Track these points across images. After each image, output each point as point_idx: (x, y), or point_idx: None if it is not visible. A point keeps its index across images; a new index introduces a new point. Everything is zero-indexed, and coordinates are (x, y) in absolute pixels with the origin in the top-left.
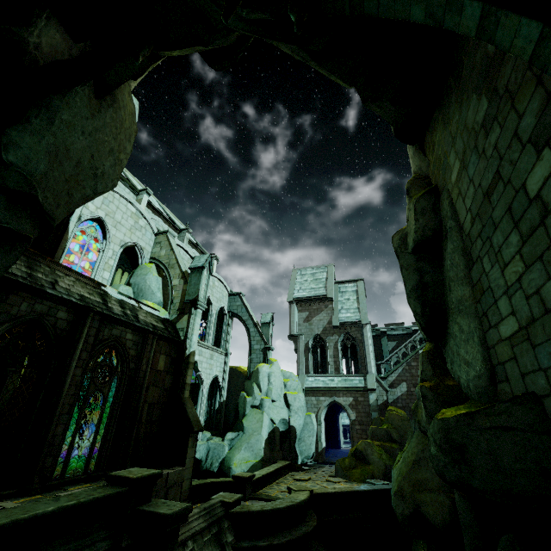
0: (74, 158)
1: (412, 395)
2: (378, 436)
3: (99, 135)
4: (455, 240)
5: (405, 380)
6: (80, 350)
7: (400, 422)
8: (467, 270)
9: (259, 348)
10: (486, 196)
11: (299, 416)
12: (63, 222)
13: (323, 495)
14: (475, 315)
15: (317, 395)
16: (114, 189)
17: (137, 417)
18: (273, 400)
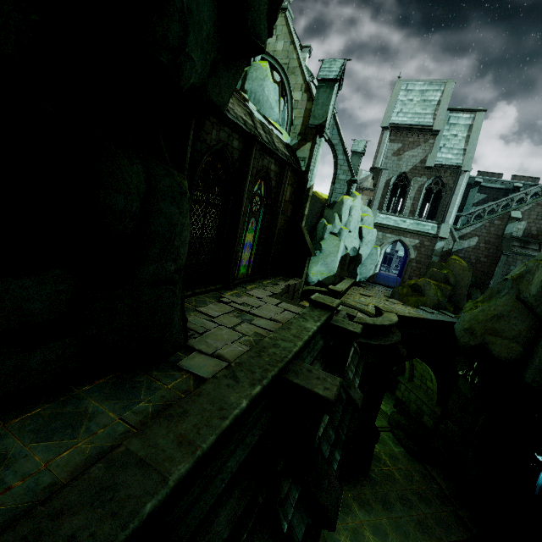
0: None
1: (479, 250)
2: (436, 277)
3: None
4: None
5: (479, 236)
6: (248, 182)
7: (461, 271)
8: None
9: (344, 179)
10: None
11: (367, 247)
12: None
13: (402, 317)
14: None
15: (384, 232)
16: None
17: (274, 240)
18: (349, 231)
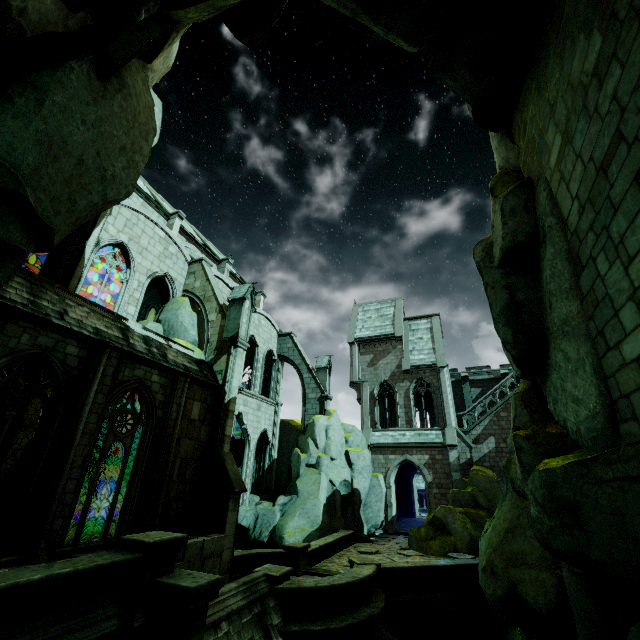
0: (74, 154)
1: (502, 452)
2: (461, 500)
3: (105, 127)
4: (556, 242)
5: (493, 435)
6: (95, 393)
7: (488, 484)
8: (574, 279)
9: (315, 397)
10: (601, 171)
11: (363, 477)
12: (78, 247)
13: (393, 570)
14: (586, 336)
15: (385, 453)
16: (138, 210)
17: (166, 473)
18: (332, 458)
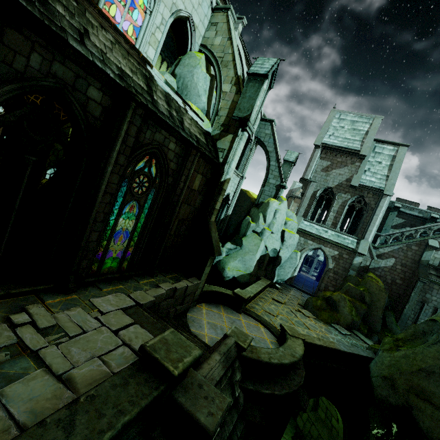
0: None
1: (395, 271)
2: (352, 293)
3: None
4: None
5: (396, 258)
6: (117, 152)
7: (377, 291)
8: None
9: (274, 183)
10: None
11: (288, 251)
12: None
13: (310, 344)
14: None
15: (306, 238)
16: None
17: (167, 231)
18: (272, 232)
